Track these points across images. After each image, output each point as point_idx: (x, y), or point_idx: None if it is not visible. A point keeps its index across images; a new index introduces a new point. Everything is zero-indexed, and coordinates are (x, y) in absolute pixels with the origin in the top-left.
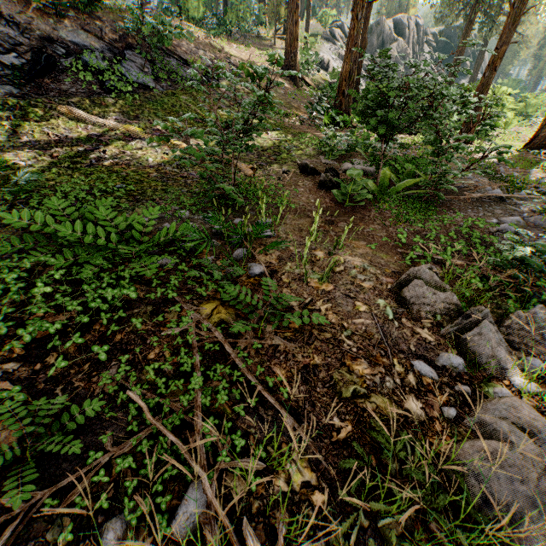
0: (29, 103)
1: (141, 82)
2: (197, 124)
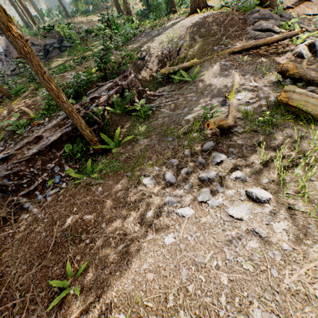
0: (48, 62)
1: (69, 45)
2: (85, 50)
